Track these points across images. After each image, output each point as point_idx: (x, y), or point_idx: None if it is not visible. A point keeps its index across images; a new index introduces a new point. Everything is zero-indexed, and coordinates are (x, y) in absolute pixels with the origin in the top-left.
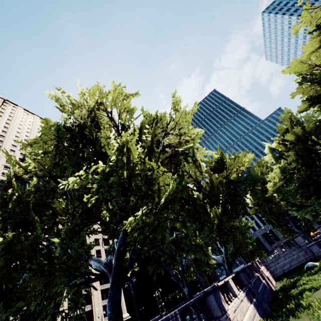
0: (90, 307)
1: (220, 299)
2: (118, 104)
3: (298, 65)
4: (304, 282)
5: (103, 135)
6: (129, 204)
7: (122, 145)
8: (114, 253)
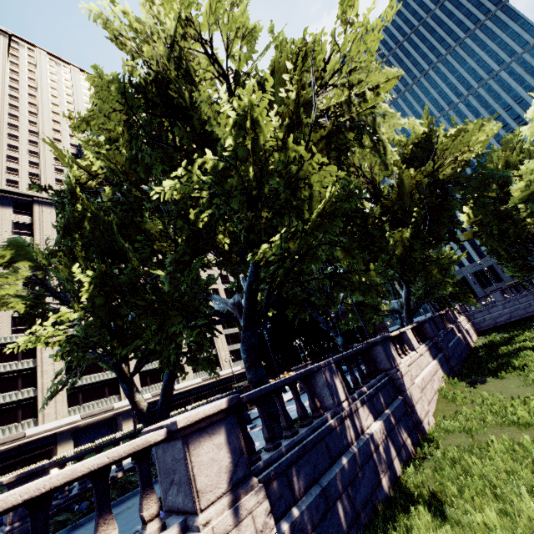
0: (214, 352)
1: (391, 352)
2: (222, 20)
3: None
4: (526, 339)
5: (203, 96)
6: (261, 224)
7: (242, 115)
8: (239, 293)
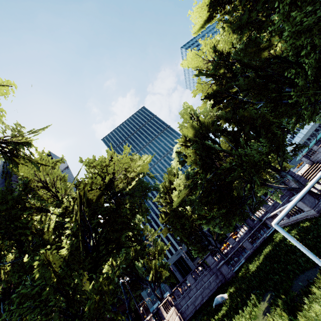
0: None
1: None
2: None
3: (195, 58)
4: None
5: None
6: None
7: None
8: None
